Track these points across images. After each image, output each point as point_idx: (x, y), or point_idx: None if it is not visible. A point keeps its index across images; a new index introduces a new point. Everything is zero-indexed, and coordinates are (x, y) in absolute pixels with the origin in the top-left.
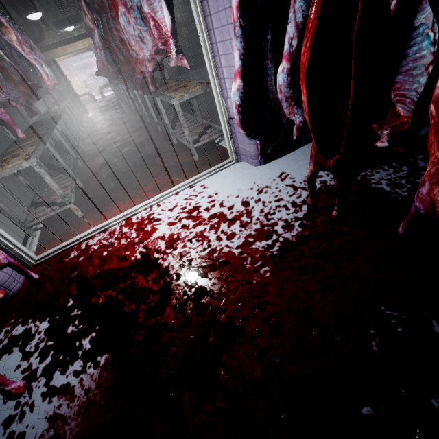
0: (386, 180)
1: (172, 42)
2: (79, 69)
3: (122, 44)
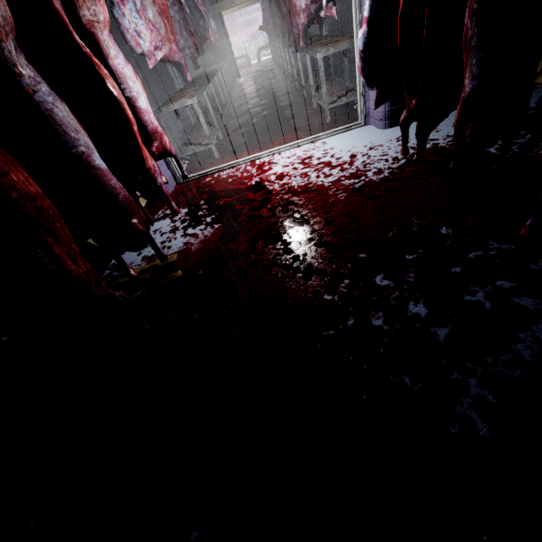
0: (499, 145)
1: None
2: (242, 27)
3: None
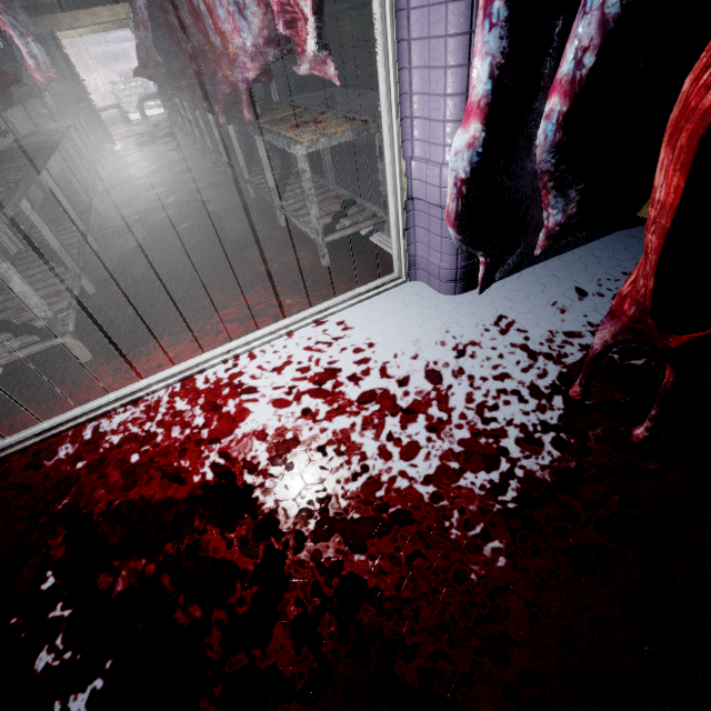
0: None
1: (313, 26)
2: (102, 60)
3: (194, 20)
